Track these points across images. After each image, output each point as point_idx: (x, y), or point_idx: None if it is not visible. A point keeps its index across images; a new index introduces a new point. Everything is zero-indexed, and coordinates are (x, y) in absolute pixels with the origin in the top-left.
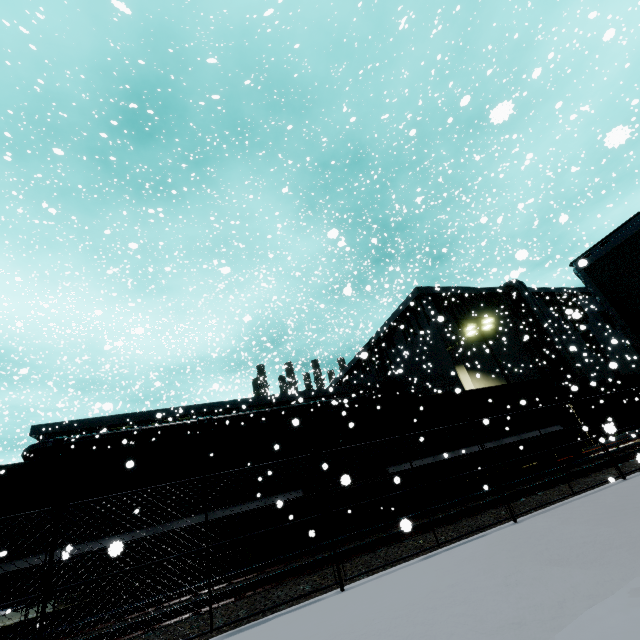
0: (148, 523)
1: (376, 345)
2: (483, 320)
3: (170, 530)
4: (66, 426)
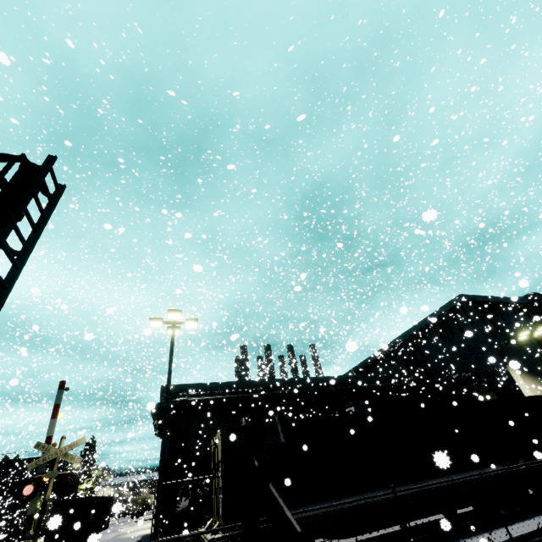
0: (409, 480)
1: (407, 339)
2: (538, 328)
3: (430, 488)
4: (185, 388)
